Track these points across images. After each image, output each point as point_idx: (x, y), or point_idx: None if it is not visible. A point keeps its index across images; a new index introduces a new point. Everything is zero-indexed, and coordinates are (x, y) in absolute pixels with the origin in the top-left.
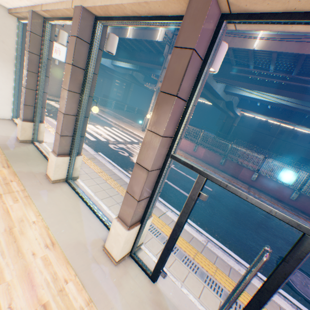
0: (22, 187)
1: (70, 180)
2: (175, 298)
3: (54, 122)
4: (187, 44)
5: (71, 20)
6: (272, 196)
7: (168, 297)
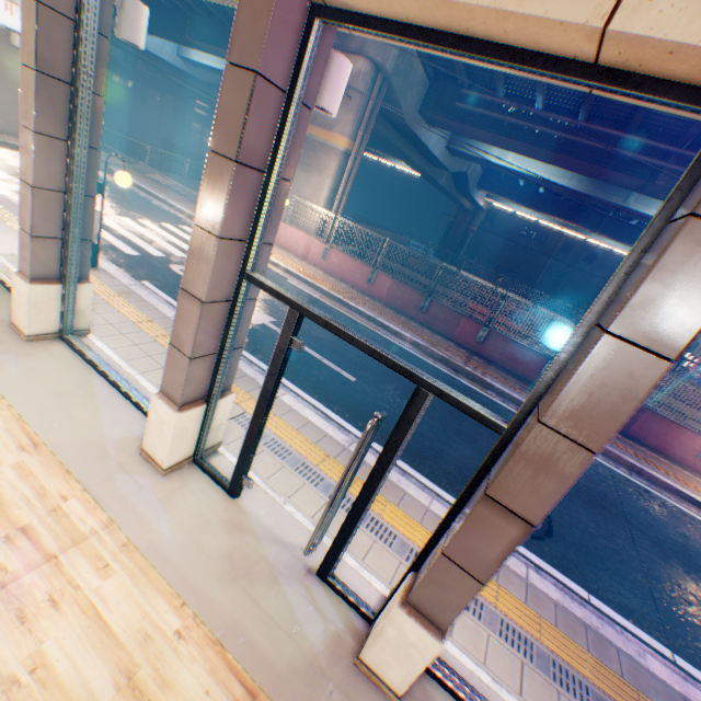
0: None
1: (72, 337)
2: (269, 517)
3: None
4: (246, 61)
5: None
6: (510, 372)
7: (257, 516)
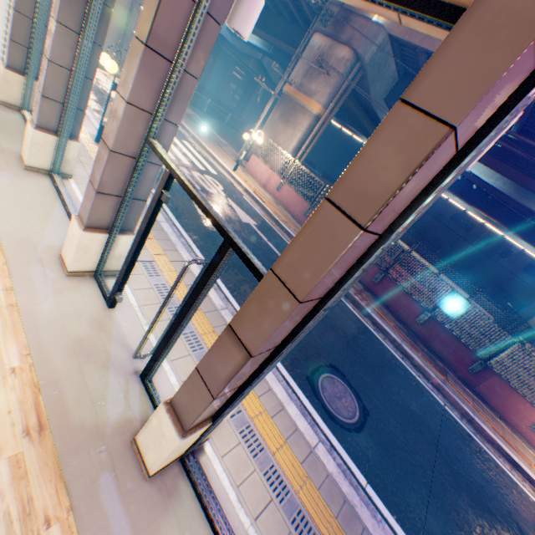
0: None
1: (57, 176)
2: (128, 329)
3: None
4: None
5: None
6: (392, 313)
7: (119, 325)
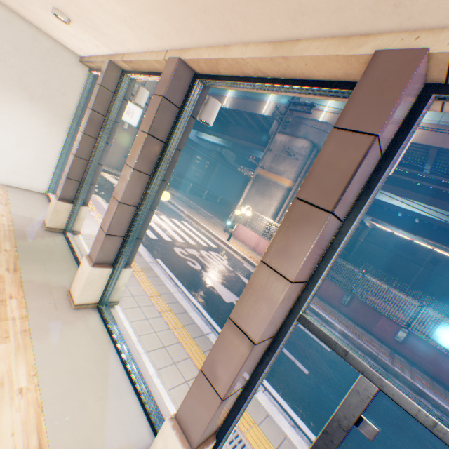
0: (23, 311)
1: (105, 307)
2: None
3: (104, 204)
4: (362, 125)
5: (159, 75)
6: (434, 378)
7: None
